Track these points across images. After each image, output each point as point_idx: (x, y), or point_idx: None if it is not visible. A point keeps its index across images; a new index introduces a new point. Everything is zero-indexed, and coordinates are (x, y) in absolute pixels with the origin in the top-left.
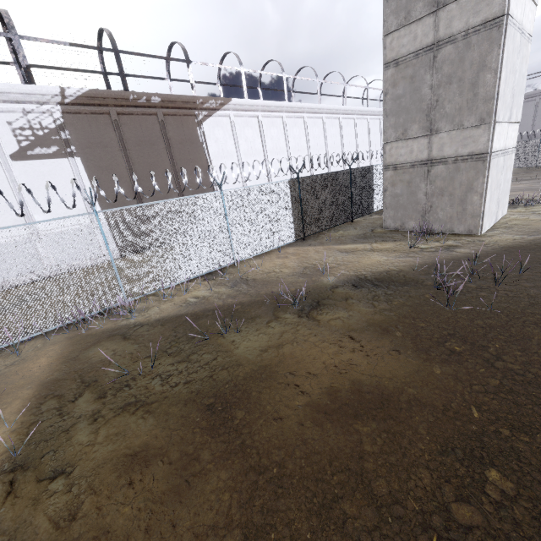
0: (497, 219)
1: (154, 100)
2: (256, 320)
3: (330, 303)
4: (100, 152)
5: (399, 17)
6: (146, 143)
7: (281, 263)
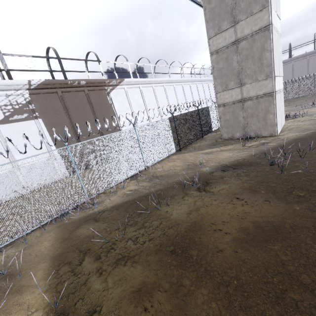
0: (282, 126)
1: (82, 83)
2: (175, 197)
3: (214, 182)
4: (53, 114)
5: (215, 29)
6: (79, 107)
7: (173, 164)
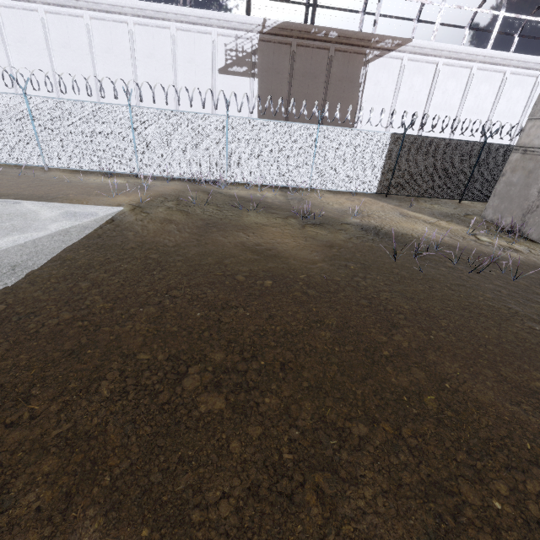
0: None
1: (331, 35)
2: (274, 214)
3: (327, 227)
4: (273, 77)
5: None
6: (310, 75)
7: (342, 202)
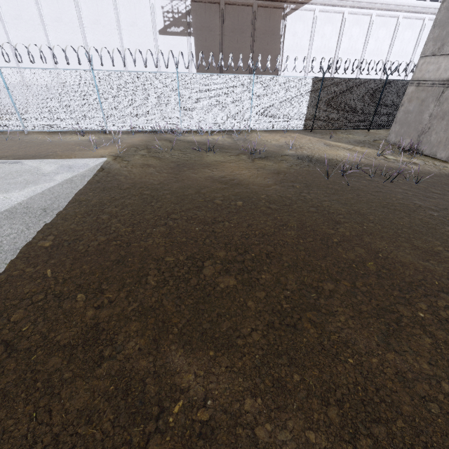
0: None
1: None
2: (227, 153)
3: (271, 159)
4: (206, 35)
5: None
6: (238, 30)
7: (277, 139)
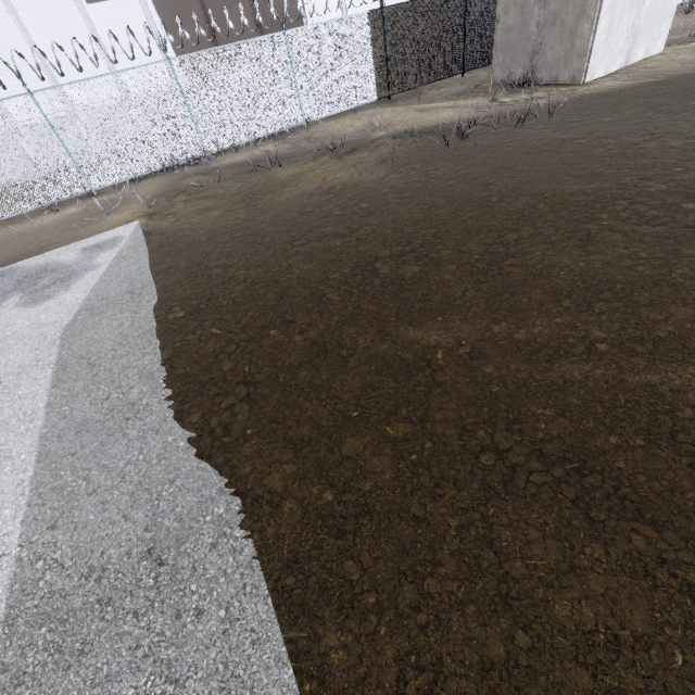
0: (631, 61)
1: None
2: (298, 162)
3: (362, 150)
4: None
5: None
6: None
7: (350, 124)
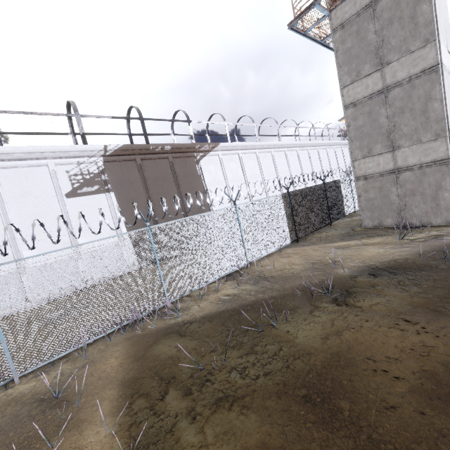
0: None
1: (166, 148)
2: (298, 311)
3: (360, 291)
4: (128, 187)
5: (351, 75)
6: (160, 178)
7: (288, 261)
